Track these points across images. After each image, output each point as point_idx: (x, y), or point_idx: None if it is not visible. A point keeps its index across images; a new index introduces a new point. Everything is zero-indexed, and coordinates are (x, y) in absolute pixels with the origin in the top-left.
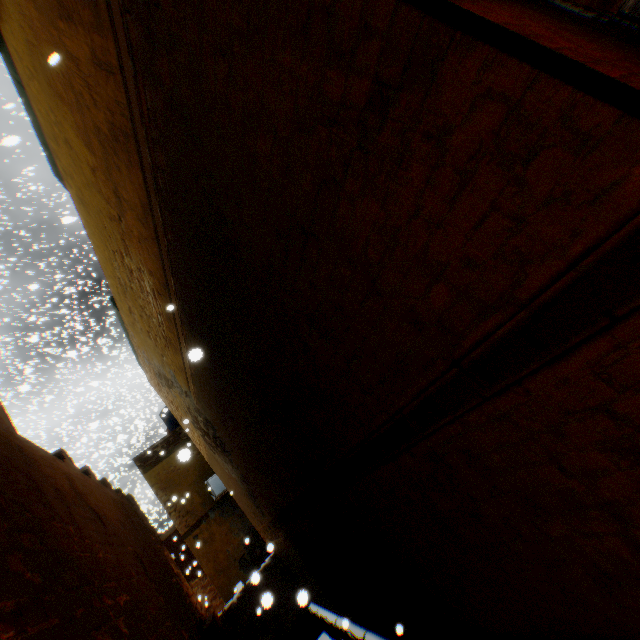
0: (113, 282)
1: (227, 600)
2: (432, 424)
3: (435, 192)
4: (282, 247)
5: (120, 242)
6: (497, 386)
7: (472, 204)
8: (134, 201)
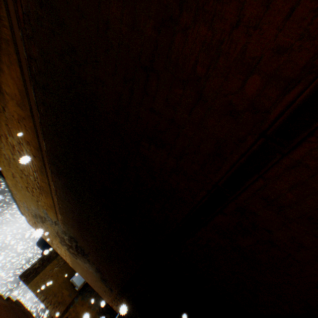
0: (0, 159)
1: None
2: (240, 186)
3: (254, 1)
4: (129, 88)
5: (5, 127)
6: (294, 141)
7: (284, 0)
8: (14, 92)
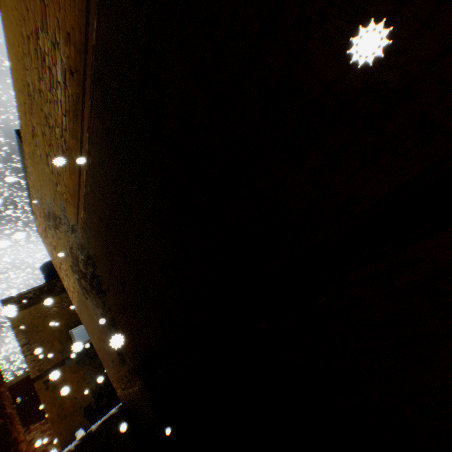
0: (22, 99)
1: (64, 446)
2: None
3: None
4: None
5: (38, 10)
6: None
7: None
8: None
